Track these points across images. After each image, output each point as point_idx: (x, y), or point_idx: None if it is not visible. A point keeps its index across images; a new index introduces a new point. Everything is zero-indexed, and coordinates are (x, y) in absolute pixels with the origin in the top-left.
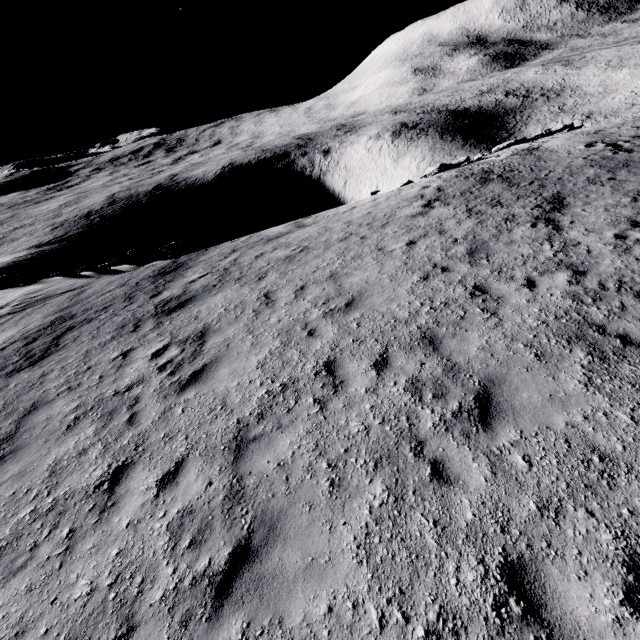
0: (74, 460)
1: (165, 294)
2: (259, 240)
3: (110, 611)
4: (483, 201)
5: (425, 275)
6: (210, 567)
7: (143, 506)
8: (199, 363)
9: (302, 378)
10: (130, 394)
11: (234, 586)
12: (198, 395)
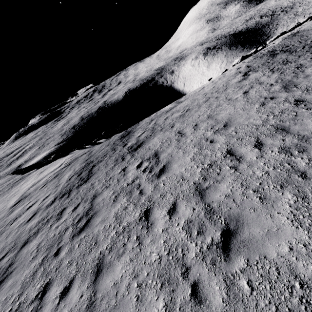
0: (123, 211)
1: (129, 144)
2: (162, 113)
3: (173, 263)
4: (278, 64)
5: (262, 103)
6: (213, 241)
7: (166, 223)
8: (161, 165)
9: (217, 160)
10: (135, 183)
11: (231, 246)
12: (167, 177)
